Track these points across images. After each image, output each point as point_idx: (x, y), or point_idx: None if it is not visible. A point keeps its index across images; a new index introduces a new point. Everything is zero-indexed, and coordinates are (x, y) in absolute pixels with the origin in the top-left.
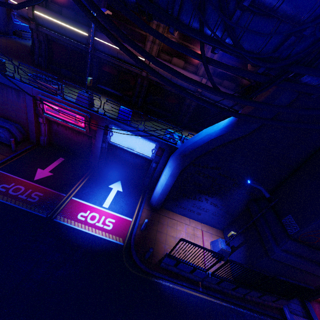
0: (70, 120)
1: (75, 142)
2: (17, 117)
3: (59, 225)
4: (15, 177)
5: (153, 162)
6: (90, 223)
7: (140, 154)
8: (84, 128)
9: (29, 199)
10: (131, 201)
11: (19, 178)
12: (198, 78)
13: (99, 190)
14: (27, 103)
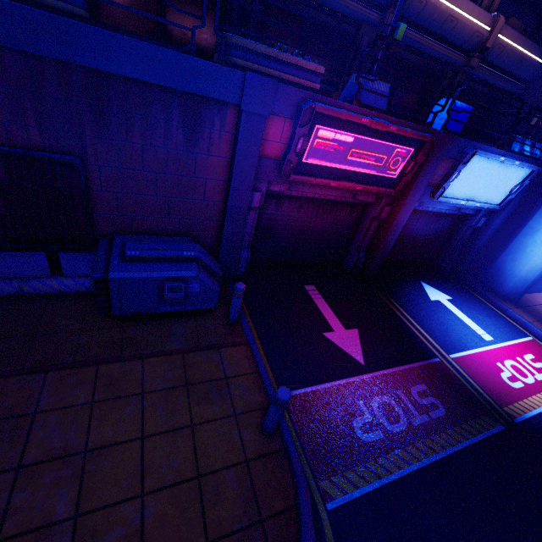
0: (367, 168)
1: (315, 234)
2: (171, 215)
3: (534, 425)
4: (334, 384)
5: (479, 217)
6: (535, 384)
7: (484, 206)
8: (394, 181)
9: (434, 415)
10: (481, 307)
11: (342, 380)
12: (488, 15)
13: (439, 316)
14: (238, 150)
